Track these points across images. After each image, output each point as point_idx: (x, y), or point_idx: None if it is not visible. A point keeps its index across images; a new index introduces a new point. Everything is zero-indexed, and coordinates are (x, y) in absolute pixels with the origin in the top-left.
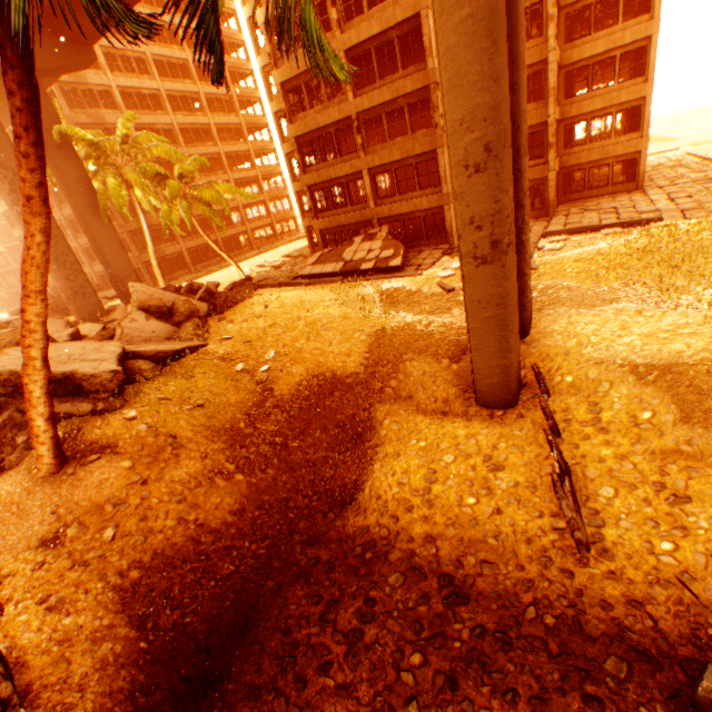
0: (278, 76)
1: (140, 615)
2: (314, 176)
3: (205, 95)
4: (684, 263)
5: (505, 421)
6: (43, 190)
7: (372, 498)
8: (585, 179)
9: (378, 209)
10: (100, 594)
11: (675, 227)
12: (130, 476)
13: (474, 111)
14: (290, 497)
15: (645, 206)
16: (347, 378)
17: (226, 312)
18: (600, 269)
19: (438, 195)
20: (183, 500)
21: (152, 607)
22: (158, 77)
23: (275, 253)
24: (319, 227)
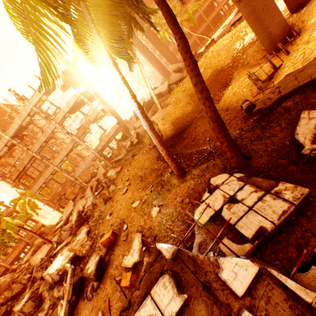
0: None
1: (174, 125)
2: None
3: None
4: None
5: (276, 57)
6: (138, 61)
7: (222, 100)
8: None
9: None
10: (169, 123)
11: None
12: (172, 108)
13: None
14: None
15: None
16: (225, 67)
17: (199, 61)
18: None
19: None
20: (181, 110)
21: (176, 124)
22: None
23: (233, 13)
24: None
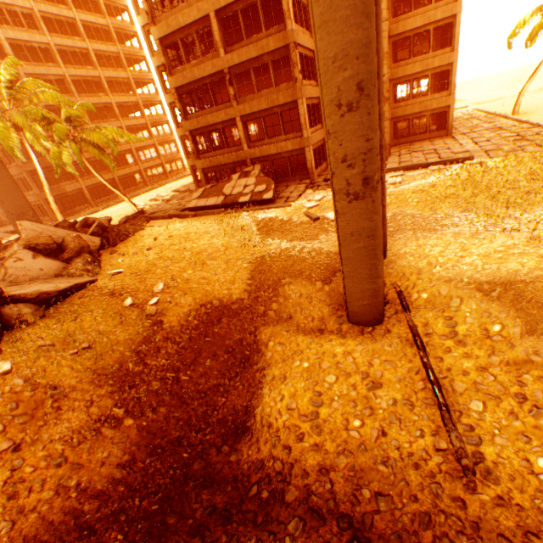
0: (156, 32)
1: None
2: (194, 122)
3: (94, 51)
4: (500, 193)
5: (375, 336)
6: None
7: (263, 426)
8: (410, 127)
9: (251, 151)
10: None
11: (484, 164)
12: None
13: (347, 48)
14: (184, 435)
15: (458, 148)
16: (233, 305)
17: (119, 244)
18: (434, 199)
19: (300, 138)
20: (63, 462)
21: None
22: (47, 32)
23: (165, 188)
24: (202, 166)
